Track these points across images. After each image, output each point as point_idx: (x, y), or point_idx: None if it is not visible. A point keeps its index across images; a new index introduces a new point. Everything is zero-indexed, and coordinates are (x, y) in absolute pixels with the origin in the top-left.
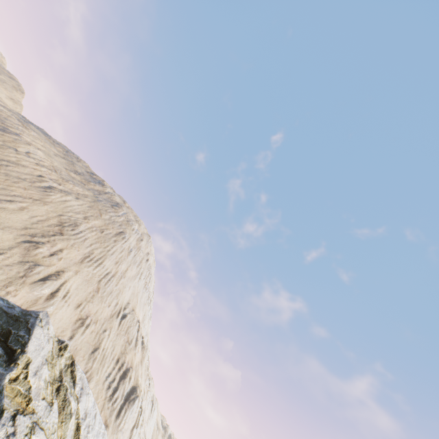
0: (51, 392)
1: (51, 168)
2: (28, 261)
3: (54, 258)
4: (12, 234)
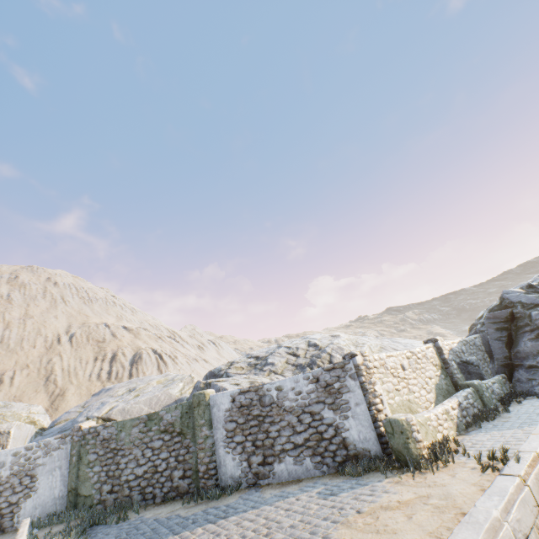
0: None
1: None
2: None
3: None
4: None
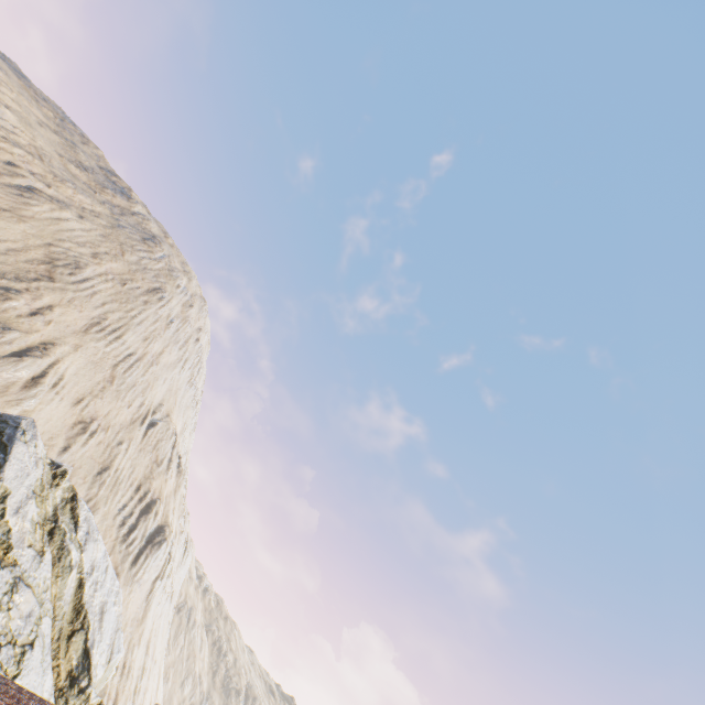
0: (42, 537)
1: (33, 151)
2: None
3: (38, 320)
4: None
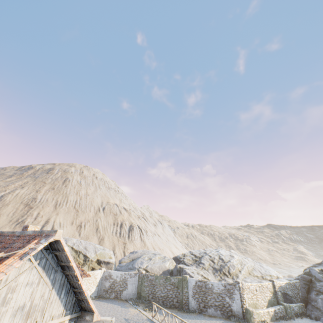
0: None
1: None
2: None
3: (38, 219)
4: (6, 228)
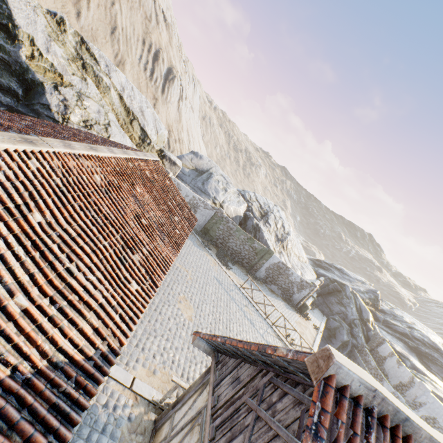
0: (78, 70)
1: None
2: None
3: None
4: None
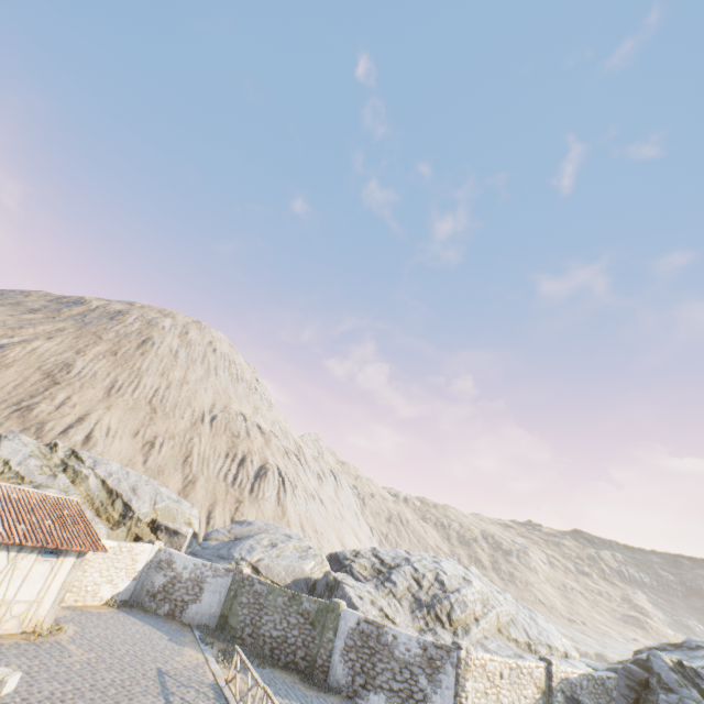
0: (51, 470)
1: None
2: (32, 426)
3: (64, 409)
4: None
